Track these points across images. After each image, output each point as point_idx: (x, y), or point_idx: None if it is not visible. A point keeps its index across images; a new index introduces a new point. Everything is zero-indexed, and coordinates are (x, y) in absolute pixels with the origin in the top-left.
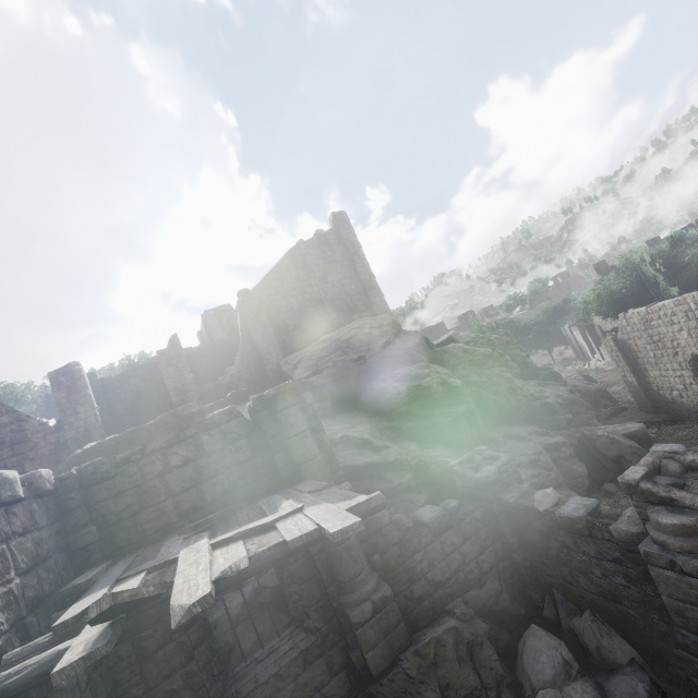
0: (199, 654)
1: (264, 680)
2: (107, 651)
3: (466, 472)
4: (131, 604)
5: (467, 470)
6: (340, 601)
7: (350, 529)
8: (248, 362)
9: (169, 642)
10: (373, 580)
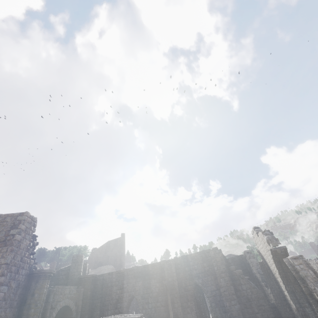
0: None
1: None
2: None
3: None
4: None
5: None
6: None
7: None
8: None
9: None
10: None
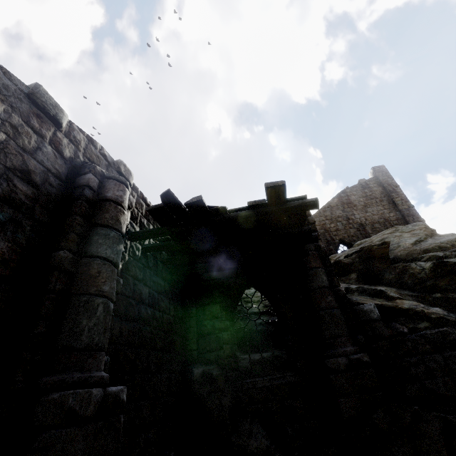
0: (225, 348)
1: (260, 386)
2: (162, 205)
3: None
4: (177, 208)
5: None
6: (322, 354)
7: (276, 183)
8: None
9: (213, 333)
10: (352, 347)
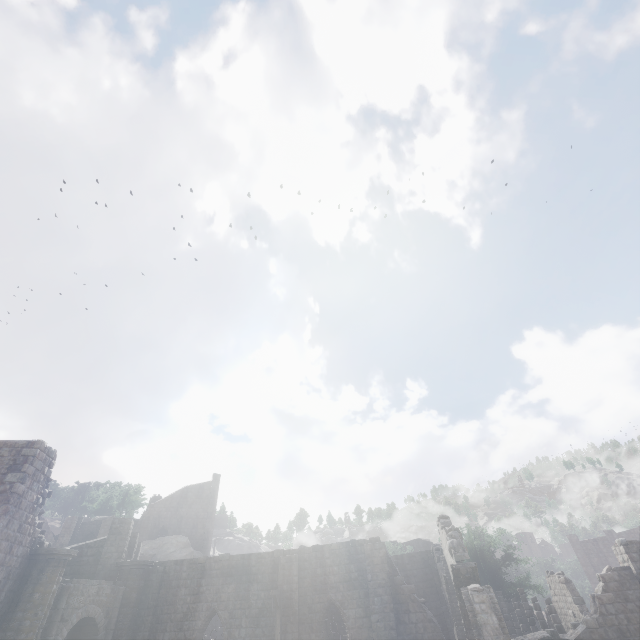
0: None
1: None
2: None
3: None
4: None
5: None
6: None
7: None
8: None
9: None
10: None
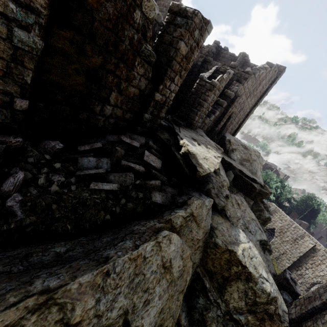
0: None
1: None
2: None
3: (294, 286)
4: None
5: (293, 285)
6: None
7: None
8: (216, 118)
9: None
10: None
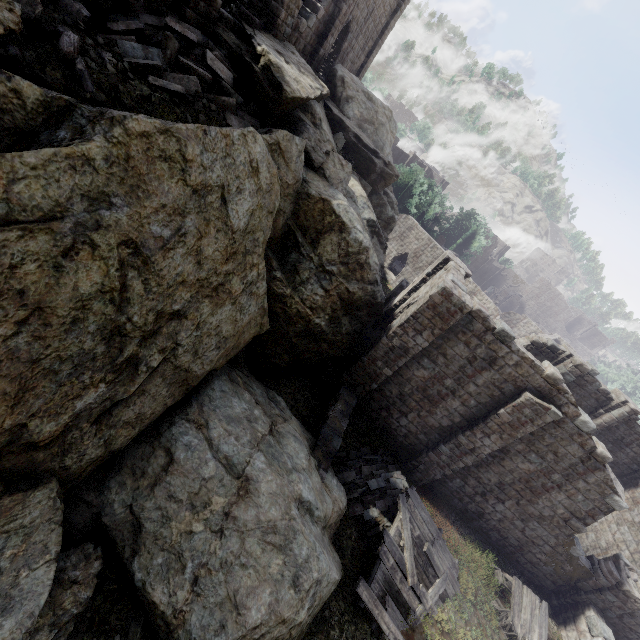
0: None
1: None
2: None
3: None
4: None
5: None
6: None
7: None
8: (320, 24)
9: None
10: None
